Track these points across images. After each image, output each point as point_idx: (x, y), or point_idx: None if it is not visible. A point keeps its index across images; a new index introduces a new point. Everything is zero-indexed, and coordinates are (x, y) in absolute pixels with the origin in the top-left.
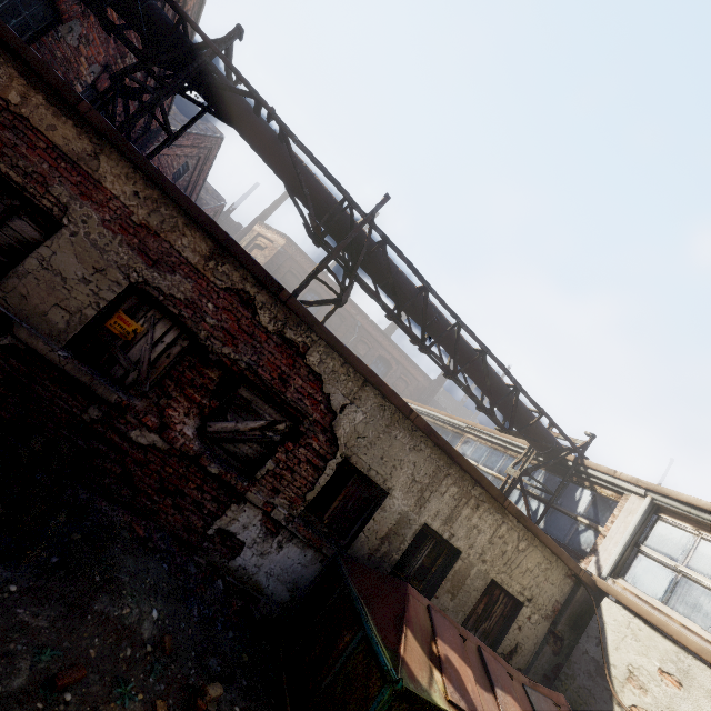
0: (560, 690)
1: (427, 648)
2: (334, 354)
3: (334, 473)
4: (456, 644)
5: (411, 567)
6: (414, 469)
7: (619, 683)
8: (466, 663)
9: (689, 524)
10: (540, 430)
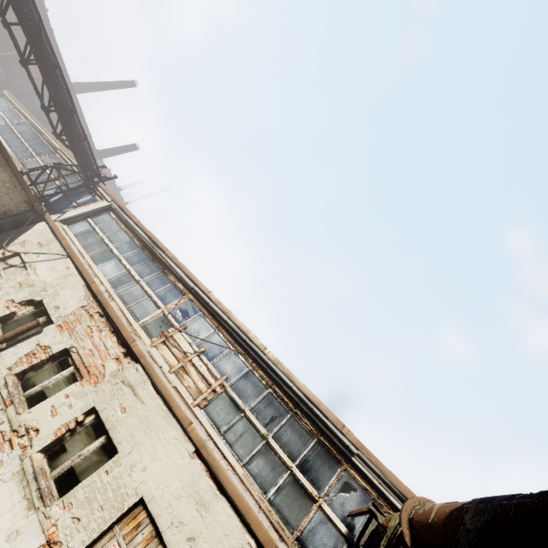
0: None
1: None
2: None
3: None
4: None
5: None
6: None
7: (14, 244)
8: None
9: (116, 217)
10: (84, 152)
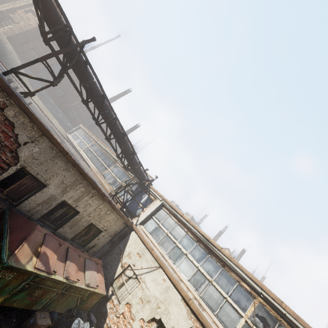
0: (106, 258)
1: (34, 249)
2: (26, 115)
3: (16, 172)
4: (54, 247)
5: (54, 216)
6: (64, 178)
7: (124, 256)
8: (55, 254)
9: (168, 212)
10: (139, 171)
